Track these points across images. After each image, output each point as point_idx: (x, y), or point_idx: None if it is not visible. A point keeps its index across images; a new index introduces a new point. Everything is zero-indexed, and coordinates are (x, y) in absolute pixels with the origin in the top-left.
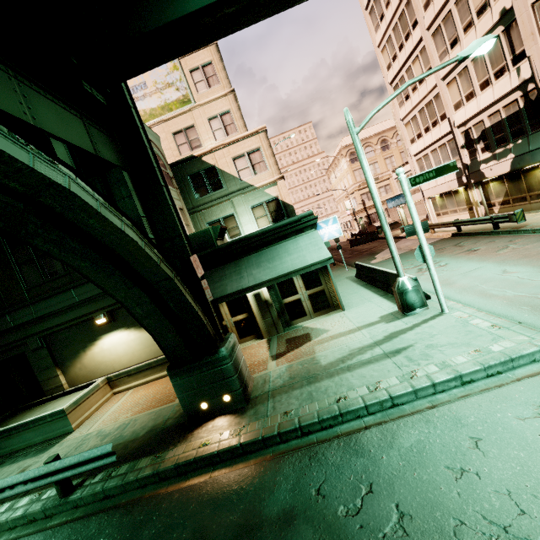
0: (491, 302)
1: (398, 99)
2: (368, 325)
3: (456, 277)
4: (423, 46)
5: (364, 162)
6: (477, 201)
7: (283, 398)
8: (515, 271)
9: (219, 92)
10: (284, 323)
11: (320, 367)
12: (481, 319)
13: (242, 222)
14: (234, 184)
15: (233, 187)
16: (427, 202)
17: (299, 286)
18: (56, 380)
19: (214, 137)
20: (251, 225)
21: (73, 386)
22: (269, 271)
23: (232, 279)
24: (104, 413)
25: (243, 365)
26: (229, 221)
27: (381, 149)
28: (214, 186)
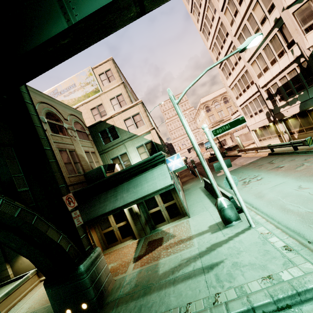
0: (287, 217)
1: (225, 75)
2: (199, 234)
3: (266, 190)
4: (234, 45)
5: (184, 121)
6: (282, 131)
7: (122, 309)
8: (307, 187)
9: (115, 84)
10: (151, 227)
11: (157, 276)
12: (277, 237)
13: (131, 157)
14: (125, 135)
15: (125, 137)
16: (252, 133)
17: (159, 201)
18: (6, 271)
19: (114, 109)
20: (136, 158)
21: (17, 276)
22: (133, 194)
23: (111, 201)
24: (26, 300)
25: (103, 273)
26: (124, 157)
27: (224, 103)
28: (114, 137)
